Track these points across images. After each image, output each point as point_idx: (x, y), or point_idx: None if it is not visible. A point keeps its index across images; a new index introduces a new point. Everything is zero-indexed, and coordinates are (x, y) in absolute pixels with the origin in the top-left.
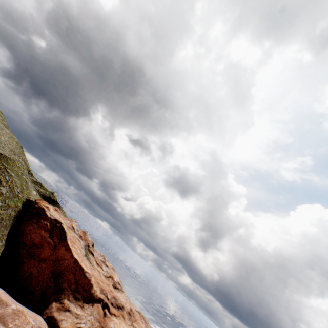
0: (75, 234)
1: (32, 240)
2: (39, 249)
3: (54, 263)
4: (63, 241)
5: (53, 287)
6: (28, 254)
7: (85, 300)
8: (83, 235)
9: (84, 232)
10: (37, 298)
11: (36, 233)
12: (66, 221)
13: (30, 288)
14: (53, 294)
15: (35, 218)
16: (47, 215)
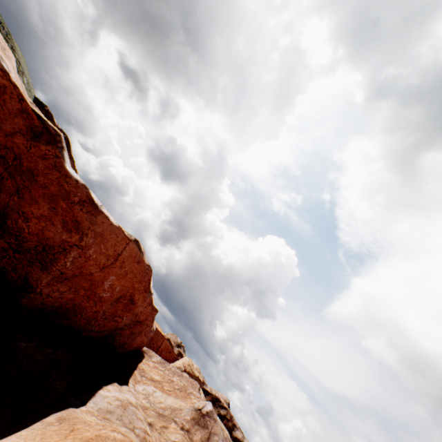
0: None
1: None
2: None
3: None
4: (68, 151)
5: None
6: None
7: None
8: None
9: None
10: None
11: None
12: None
13: None
14: None
15: None
16: (55, 123)
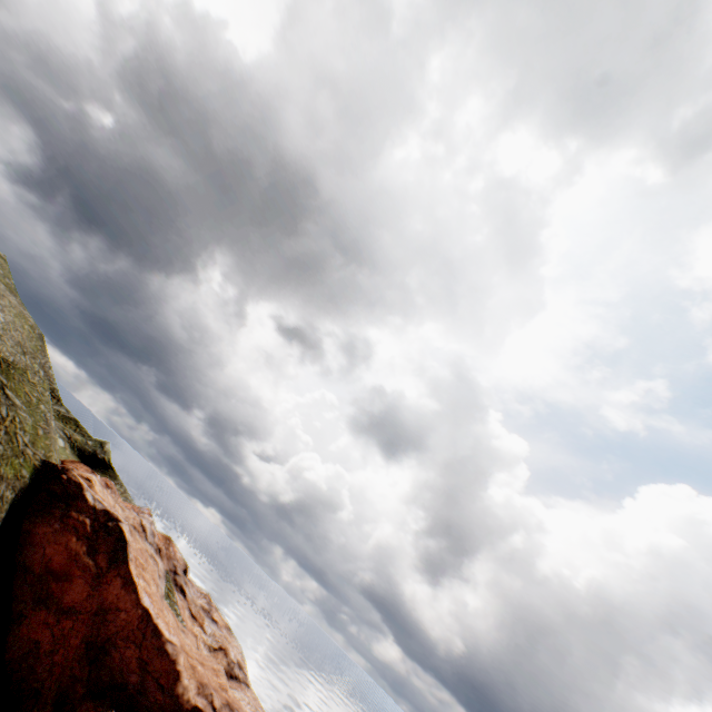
0: (146, 545)
1: (47, 561)
2: (61, 584)
3: (93, 618)
4: (119, 563)
5: (86, 680)
6: (35, 595)
7: (160, 711)
8: (164, 546)
9: (167, 538)
10: (46, 708)
11: (56, 545)
12: (128, 512)
13: (31, 682)
14: (85, 700)
15: (57, 507)
16: (88, 500)
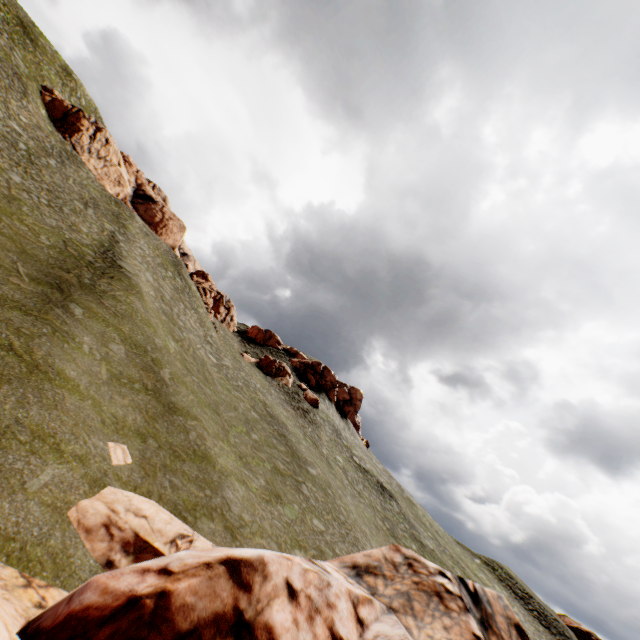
0: None
1: None
2: None
3: None
4: None
5: None
6: None
7: None
8: None
9: None
10: None
11: None
12: None
13: None
14: None
15: None
16: None
